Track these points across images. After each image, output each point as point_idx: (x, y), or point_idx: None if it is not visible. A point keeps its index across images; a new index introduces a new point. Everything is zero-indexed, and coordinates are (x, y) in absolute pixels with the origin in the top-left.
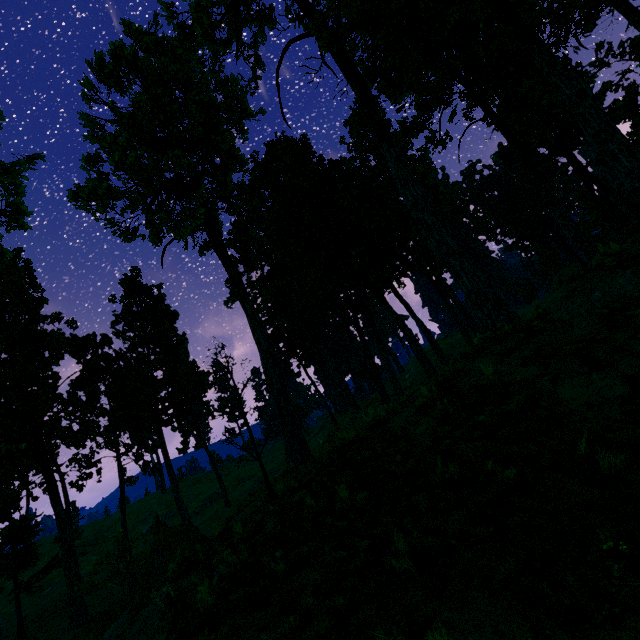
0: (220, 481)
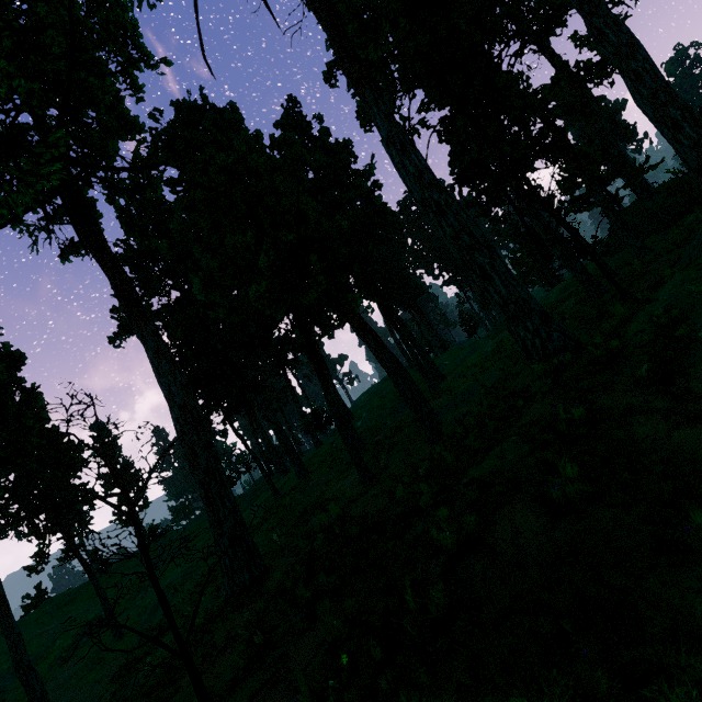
0: (104, 603)
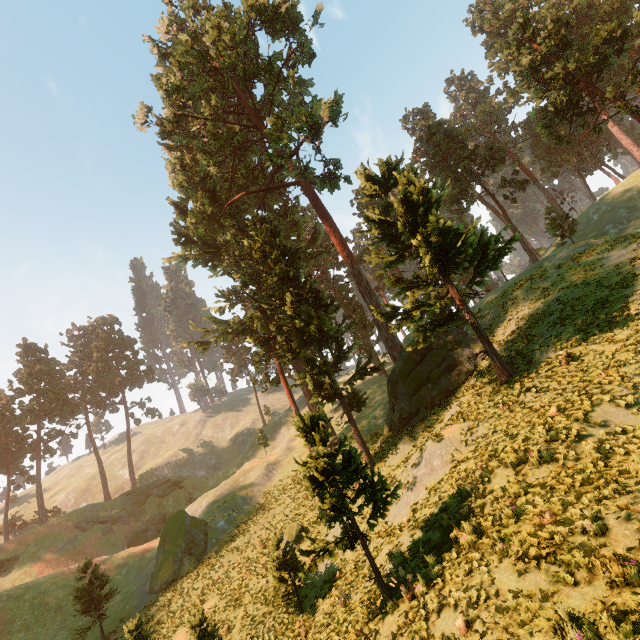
0: None
